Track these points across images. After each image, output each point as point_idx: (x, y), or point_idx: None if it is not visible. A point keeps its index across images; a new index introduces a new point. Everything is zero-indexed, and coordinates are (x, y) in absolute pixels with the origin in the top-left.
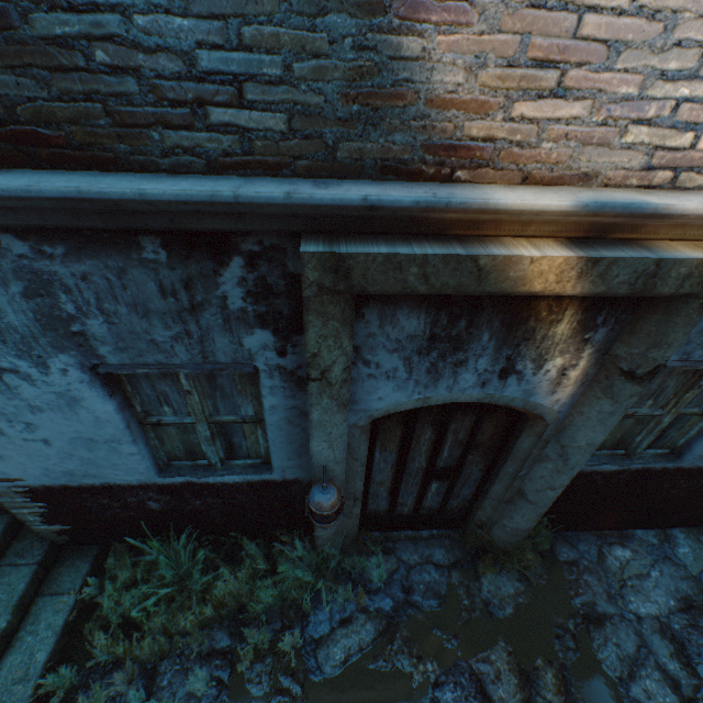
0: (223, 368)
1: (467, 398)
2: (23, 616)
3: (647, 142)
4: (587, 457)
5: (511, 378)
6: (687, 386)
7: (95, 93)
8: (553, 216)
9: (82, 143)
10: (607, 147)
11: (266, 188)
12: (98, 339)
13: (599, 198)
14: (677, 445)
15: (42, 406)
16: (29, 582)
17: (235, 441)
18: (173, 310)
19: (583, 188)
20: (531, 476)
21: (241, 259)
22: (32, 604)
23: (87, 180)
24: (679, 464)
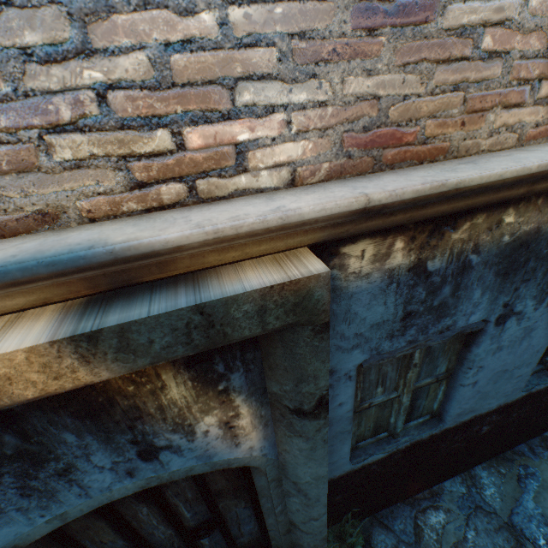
0: None
1: (124, 491)
2: None
3: (103, 152)
4: (325, 486)
5: (164, 454)
6: (405, 365)
7: None
8: None
9: None
10: (41, 171)
11: None
12: None
13: (20, 253)
14: (434, 409)
15: None
16: None
17: None
18: None
19: (53, 231)
20: (290, 508)
21: None
22: None
23: None
24: (443, 426)
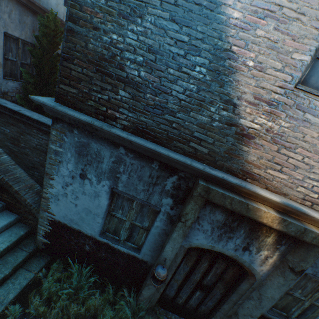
0: (150, 205)
1: (228, 253)
2: (12, 273)
3: (303, 192)
4: (270, 304)
5: (246, 251)
6: (316, 289)
7: (167, 130)
8: (273, 201)
9: (157, 137)
10: (292, 189)
11: (198, 164)
12: (121, 181)
13: (288, 202)
14: None
15: (86, 193)
16: (23, 259)
17: (133, 234)
18: (148, 182)
19: (283, 197)
20: (243, 305)
21: (177, 176)
22: (18, 270)
23: (155, 146)
24: None
